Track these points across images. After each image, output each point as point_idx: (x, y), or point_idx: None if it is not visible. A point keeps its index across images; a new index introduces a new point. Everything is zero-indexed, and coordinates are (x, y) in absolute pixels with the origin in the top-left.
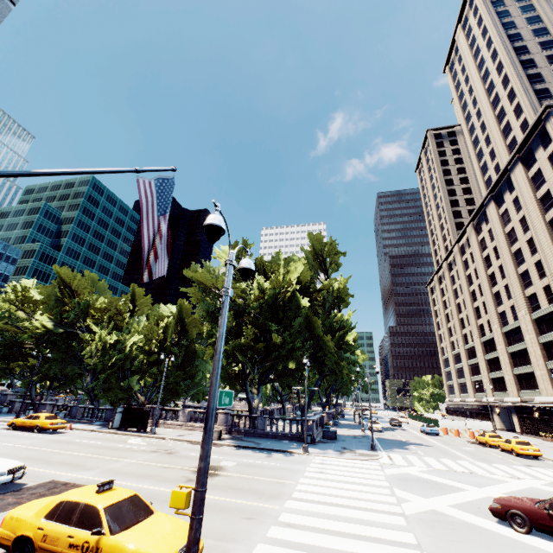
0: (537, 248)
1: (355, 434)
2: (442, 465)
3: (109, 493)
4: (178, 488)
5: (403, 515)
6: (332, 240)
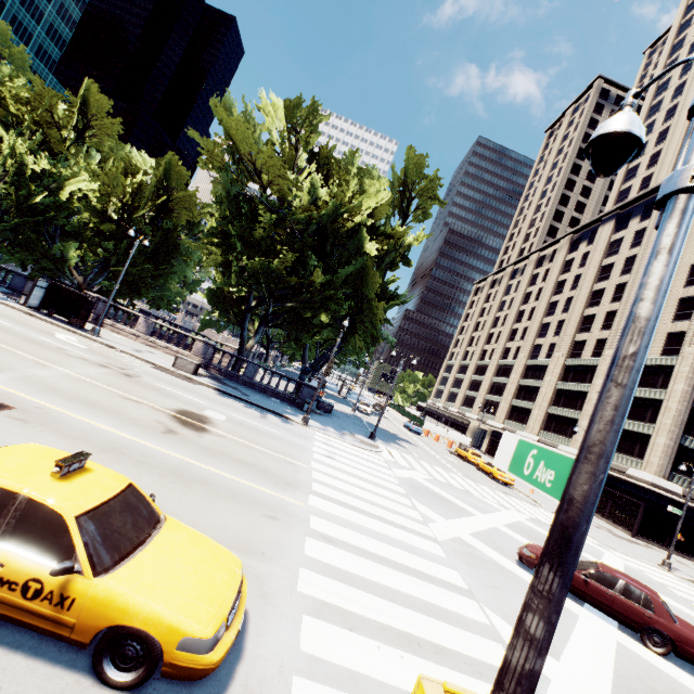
0: (624, 297)
1: (346, 411)
2: (440, 475)
3: (80, 481)
4: (436, 690)
5: (436, 541)
6: (436, 173)
